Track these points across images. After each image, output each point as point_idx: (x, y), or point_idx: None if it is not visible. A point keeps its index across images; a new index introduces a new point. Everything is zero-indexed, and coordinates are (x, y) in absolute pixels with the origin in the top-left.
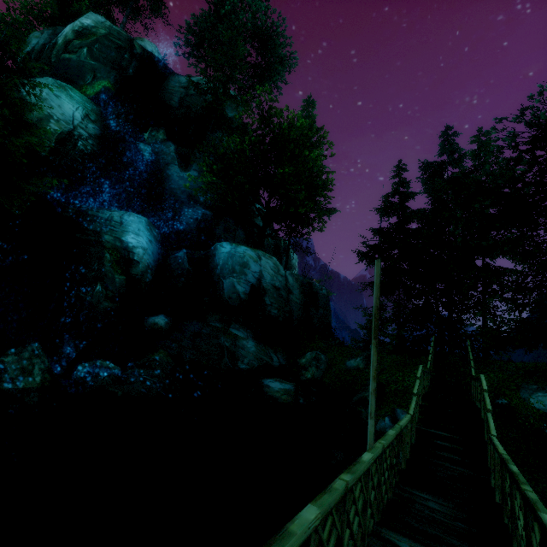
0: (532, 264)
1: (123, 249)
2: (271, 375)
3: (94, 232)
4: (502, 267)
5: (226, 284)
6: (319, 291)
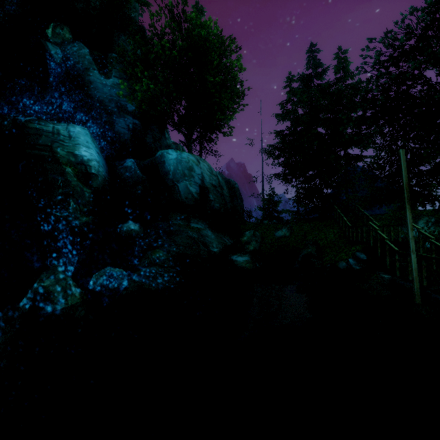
0: (388, 150)
1: (79, 163)
2: (230, 253)
3: (45, 146)
4: (357, 154)
5: (181, 187)
6: (235, 186)
